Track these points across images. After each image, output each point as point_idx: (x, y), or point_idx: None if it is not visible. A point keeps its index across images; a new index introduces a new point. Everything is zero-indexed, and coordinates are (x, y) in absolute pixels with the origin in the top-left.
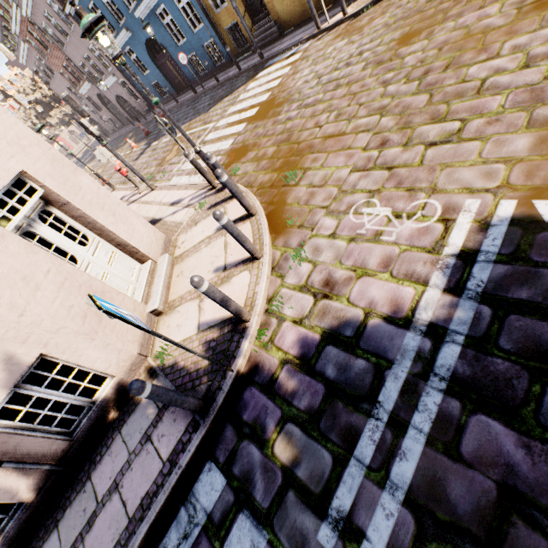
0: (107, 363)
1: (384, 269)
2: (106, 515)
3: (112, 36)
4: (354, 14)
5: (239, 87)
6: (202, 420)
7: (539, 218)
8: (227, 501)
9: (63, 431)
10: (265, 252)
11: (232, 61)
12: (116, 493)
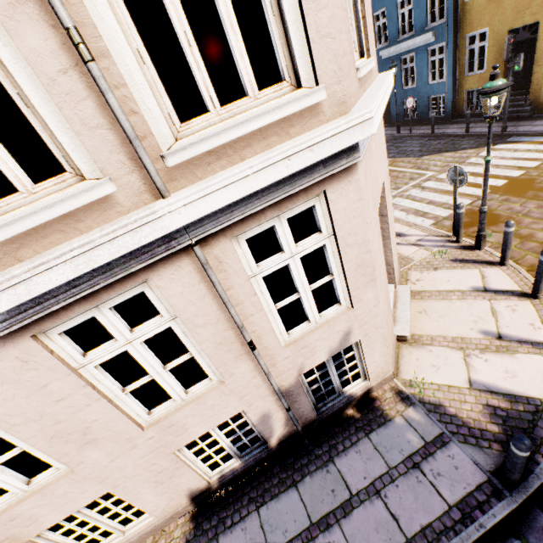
0: (375, 368)
1: None
2: (368, 514)
3: None
4: None
5: (466, 149)
6: (507, 491)
7: None
8: None
9: (315, 404)
10: None
11: (451, 119)
12: (379, 499)
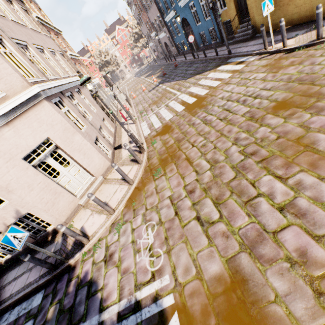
0: (51, 221)
1: (122, 273)
2: (24, 276)
3: (168, 12)
4: (290, 49)
5: (207, 71)
6: (52, 272)
7: (166, 324)
8: (35, 310)
9: (34, 235)
10: (115, 213)
11: (222, 42)
12: (30, 272)
